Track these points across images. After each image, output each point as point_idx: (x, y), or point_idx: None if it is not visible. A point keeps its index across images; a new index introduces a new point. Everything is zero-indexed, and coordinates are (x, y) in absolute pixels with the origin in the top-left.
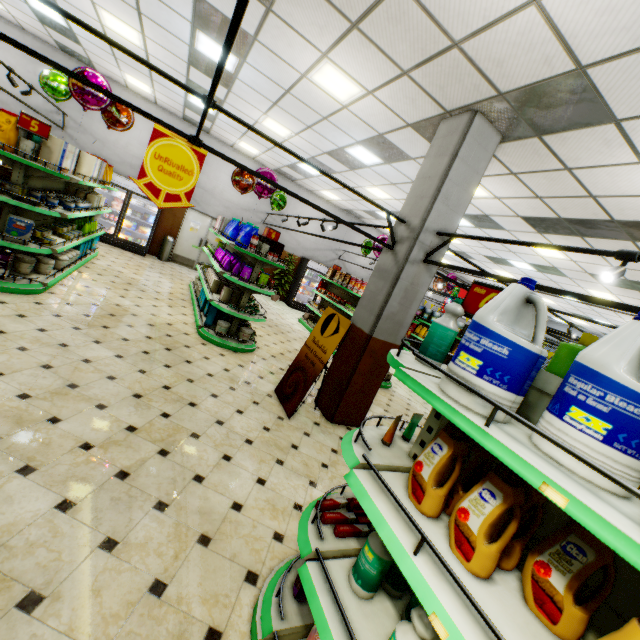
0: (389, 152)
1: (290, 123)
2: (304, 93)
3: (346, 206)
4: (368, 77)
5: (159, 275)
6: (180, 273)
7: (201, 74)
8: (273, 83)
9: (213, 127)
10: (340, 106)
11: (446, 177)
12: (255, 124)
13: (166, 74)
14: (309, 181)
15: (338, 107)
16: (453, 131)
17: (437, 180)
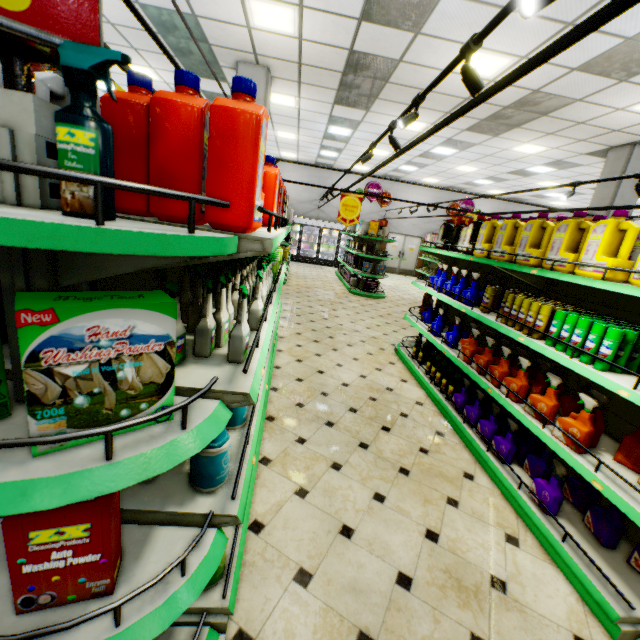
0: (564, 165)
1: (480, 166)
2: (501, 154)
3: (510, 196)
4: (554, 144)
5: (393, 281)
6: (396, 278)
7: (422, 158)
8: (479, 154)
9: (405, 176)
10: (528, 155)
11: (619, 185)
12: (448, 170)
13: (470, 193)
14: (478, 188)
15: (526, 155)
16: (619, 157)
17: (613, 188)
